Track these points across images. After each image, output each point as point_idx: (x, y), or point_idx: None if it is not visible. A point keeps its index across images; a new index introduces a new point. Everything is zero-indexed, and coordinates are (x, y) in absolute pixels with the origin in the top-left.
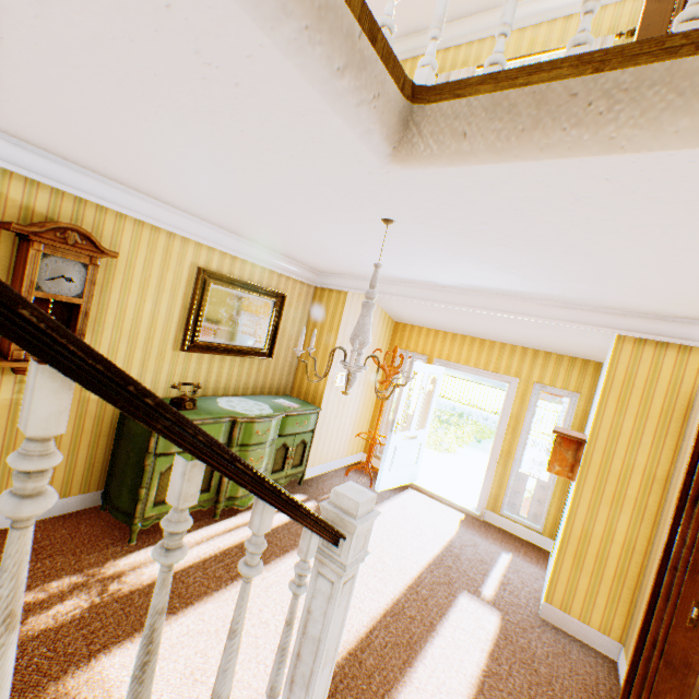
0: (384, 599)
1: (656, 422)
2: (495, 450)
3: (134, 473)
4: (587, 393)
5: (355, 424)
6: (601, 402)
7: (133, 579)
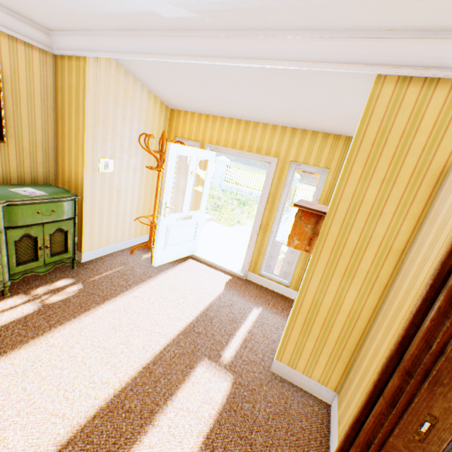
0: (105, 392)
1: (405, 187)
2: (256, 224)
3: None
4: (335, 169)
5: (139, 209)
6: (346, 168)
7: None
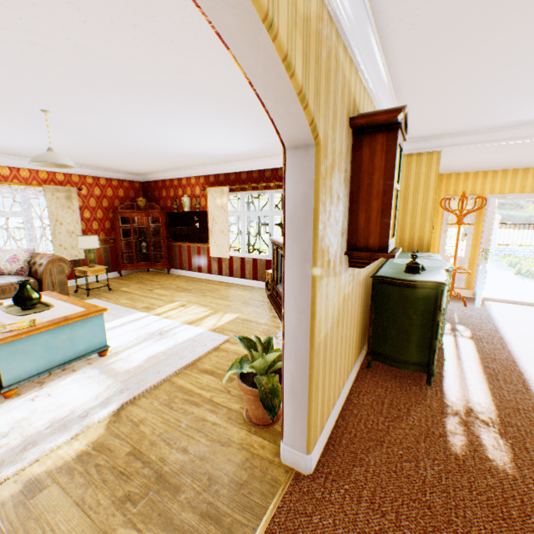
0: None
1: None
2: None
3: (418, 331)
4: None
5: None
6: None
7: (481, 408)
